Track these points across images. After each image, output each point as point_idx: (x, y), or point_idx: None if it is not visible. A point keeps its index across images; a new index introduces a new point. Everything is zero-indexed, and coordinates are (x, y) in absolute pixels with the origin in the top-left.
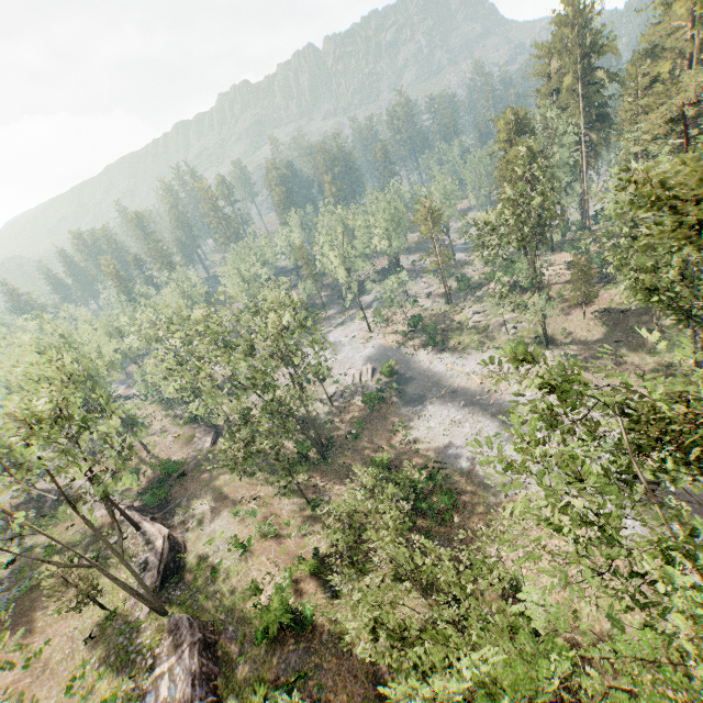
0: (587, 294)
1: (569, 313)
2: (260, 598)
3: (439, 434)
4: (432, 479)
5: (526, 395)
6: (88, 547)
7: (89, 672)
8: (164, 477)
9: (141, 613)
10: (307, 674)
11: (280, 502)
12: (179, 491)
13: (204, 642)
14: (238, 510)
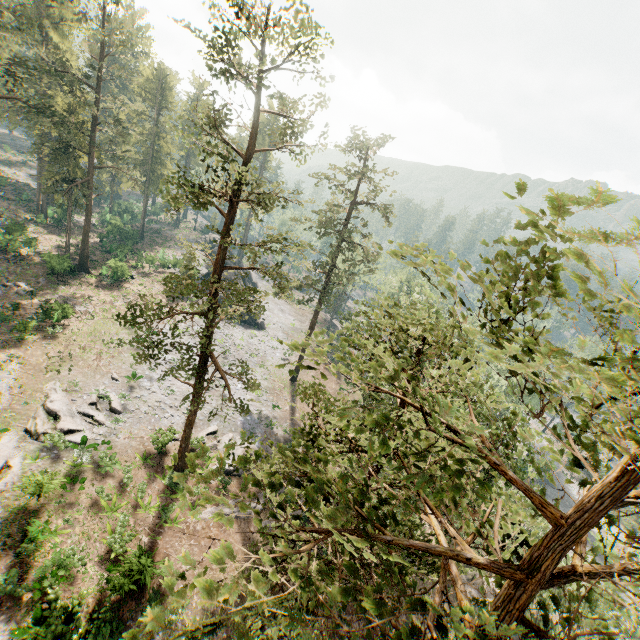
0: None
1: None
2: None
3: None
4: None
5: None
6: None
7: None
8: None
9: None
10: None
11: None
12: None
13: None
14: None
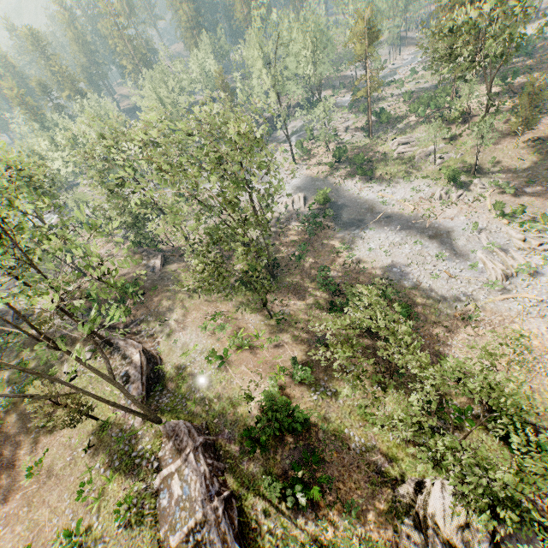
0: (528, 121)
1: (498, 143)
2: (249, 403)
3: (381, 255)
4: (383, 294)
5: (461, 220)
6: (63, 363)
7: (96, 477)
8: (122, 296)
9: (134, 421)
10: (313, 469)
11: (243, 317)
12: (140, 309)
13: (205, 444)
14: (206, 325)
